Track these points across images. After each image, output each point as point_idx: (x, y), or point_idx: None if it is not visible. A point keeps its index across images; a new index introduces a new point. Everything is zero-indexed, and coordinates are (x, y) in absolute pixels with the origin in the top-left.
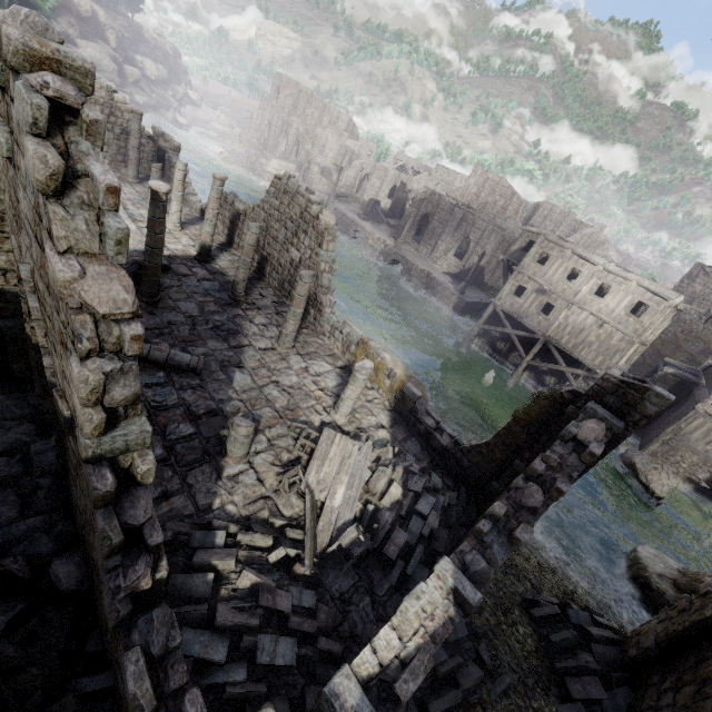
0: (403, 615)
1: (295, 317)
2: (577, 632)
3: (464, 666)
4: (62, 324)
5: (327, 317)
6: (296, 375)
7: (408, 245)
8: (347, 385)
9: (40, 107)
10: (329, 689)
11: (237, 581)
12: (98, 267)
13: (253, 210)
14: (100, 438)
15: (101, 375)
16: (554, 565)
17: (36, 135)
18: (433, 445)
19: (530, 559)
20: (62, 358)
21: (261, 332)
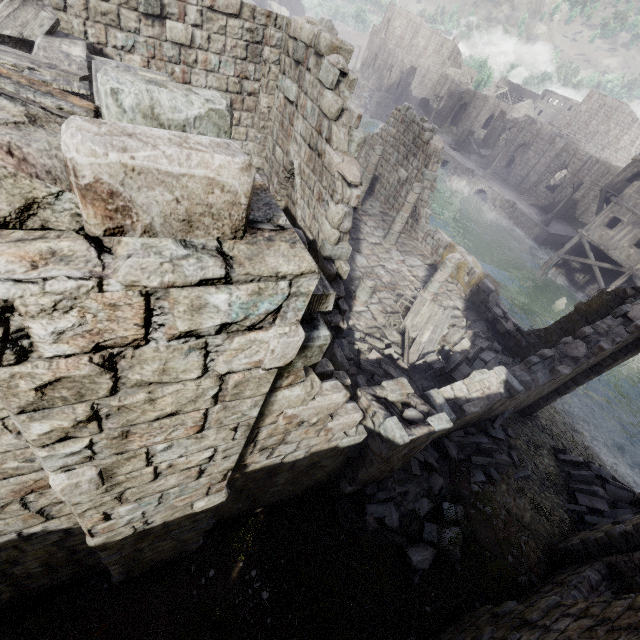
0: (471, 380)
1: (402, 220)
2: (596, 478)
3: (498, 453)
4: (324, 188)
5: (422, 226)
6: (396, 264)
7: (497, 176)
8: (437, 271)
9: (336, 74)
10: (428, 393)
11: (369, 354)
12: (347, 158)
13: (371, 138)
14: (333, 247)
15: (344, 212)
16: (588, 446)
17: (330, 89)
18: (497, 328)
19: (565, 433)
20: (316, 208)
21: (372, 232)
